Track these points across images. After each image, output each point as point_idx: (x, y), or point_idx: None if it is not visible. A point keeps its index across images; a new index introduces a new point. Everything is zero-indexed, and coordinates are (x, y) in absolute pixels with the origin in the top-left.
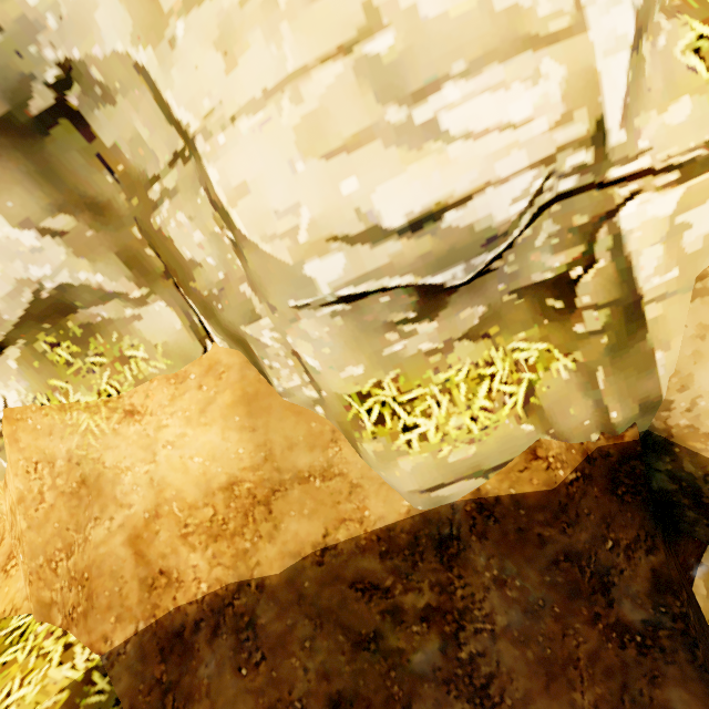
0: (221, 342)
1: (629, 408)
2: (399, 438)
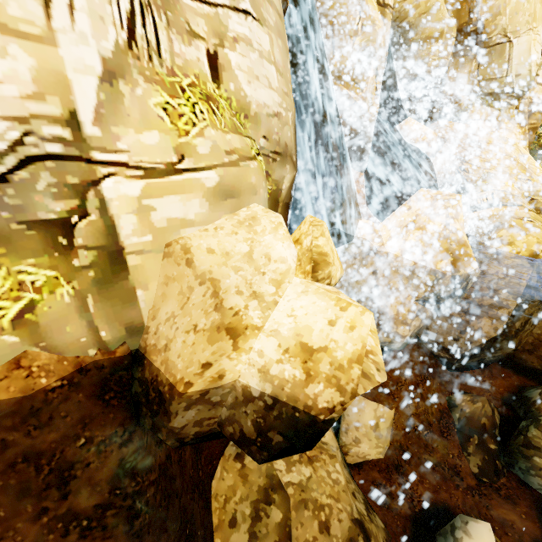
0: None
1: (117, 329)
2: None
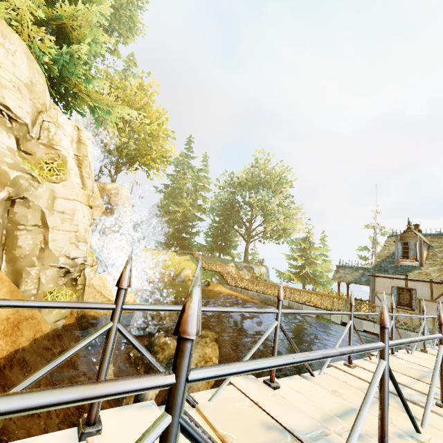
0: (4, 272)
1: None
2: None
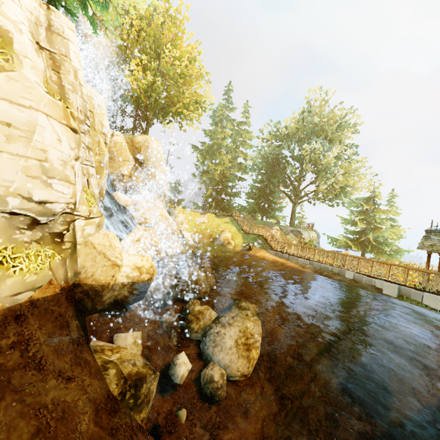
0: None
1: (72, 273)
2: (11, 269)
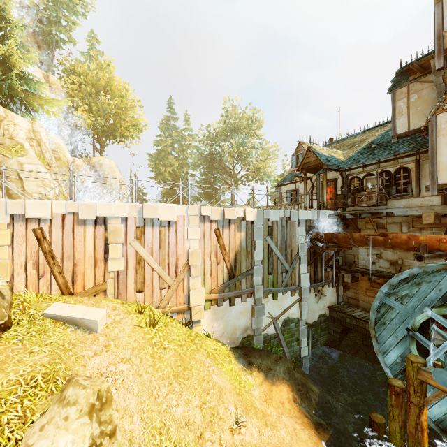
0: None
1: None
2: None
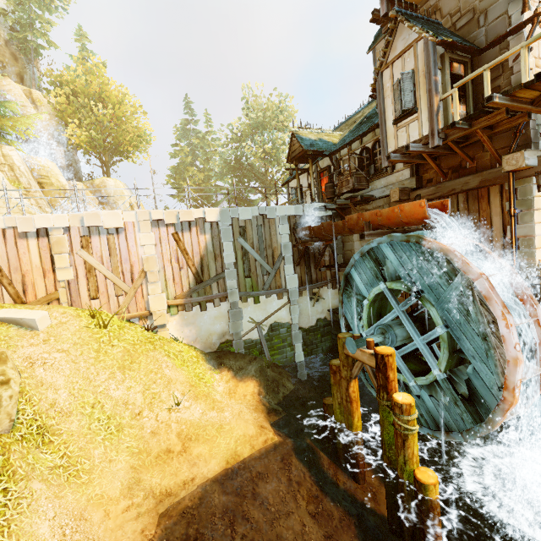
0: None
1: None
2: None
